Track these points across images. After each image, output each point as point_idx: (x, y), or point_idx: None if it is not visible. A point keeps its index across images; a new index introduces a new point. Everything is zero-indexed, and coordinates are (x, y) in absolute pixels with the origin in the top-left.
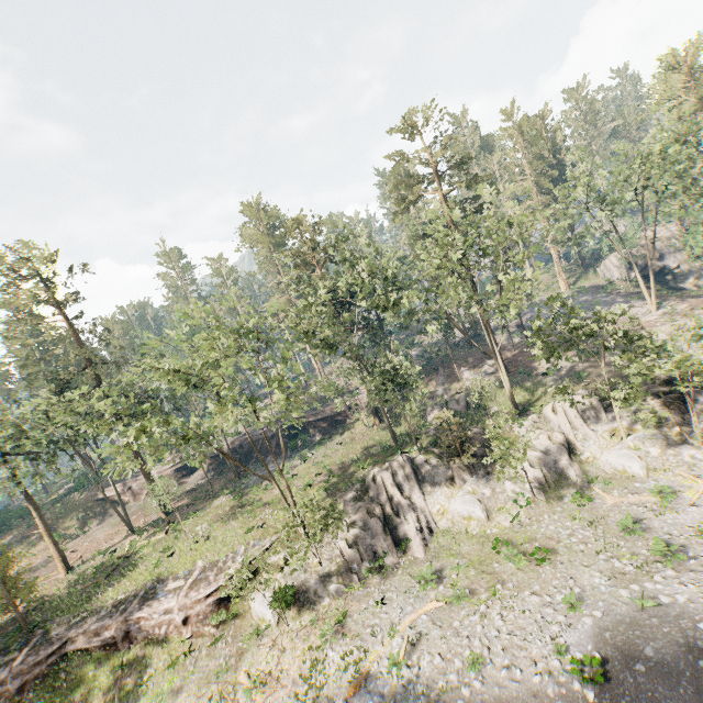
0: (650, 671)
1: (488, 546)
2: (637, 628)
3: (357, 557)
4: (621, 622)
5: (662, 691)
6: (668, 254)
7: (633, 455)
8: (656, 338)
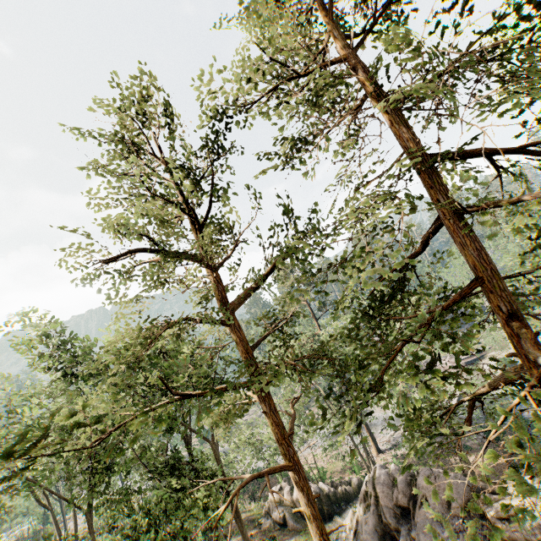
0: None
1: None
2: None
3: None
4: None
5: None
6: None
7: None
8: None
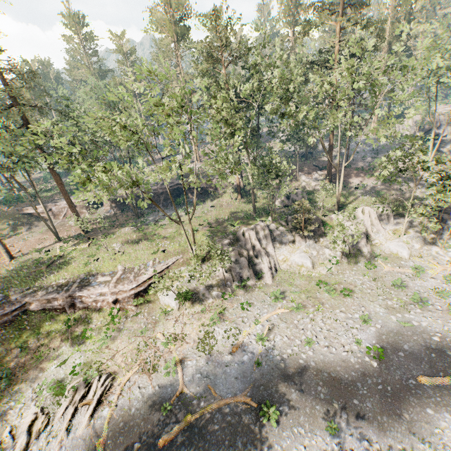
0: (407, 356)
1: (312, 283)
2: (400, 336)
3: (230, 278)
4: (391, 331)
5: (413, 366)
6: (443, 125)
7: (405, 246)
8: (428, 180)
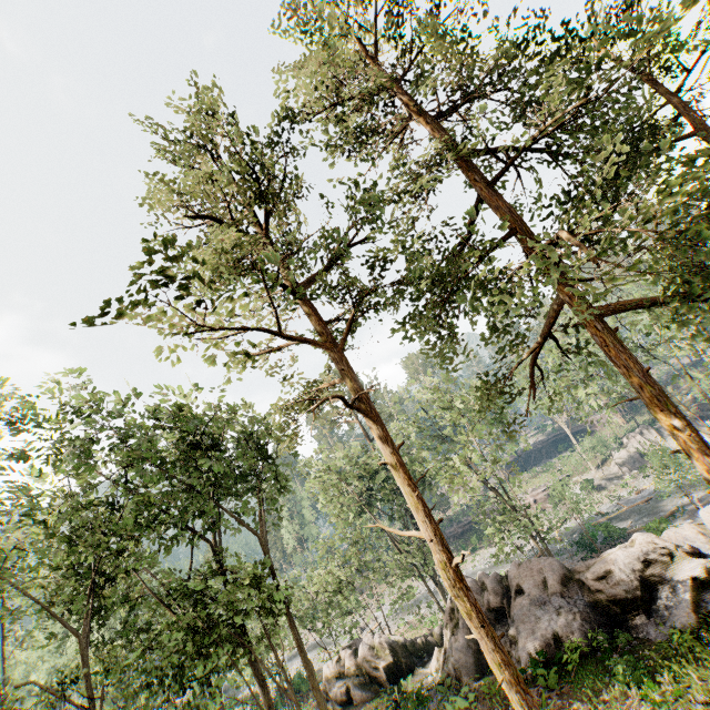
0: None
1: None
2: None
3: (626, 470)
4: None
5: None
6: None
7: None
8: None
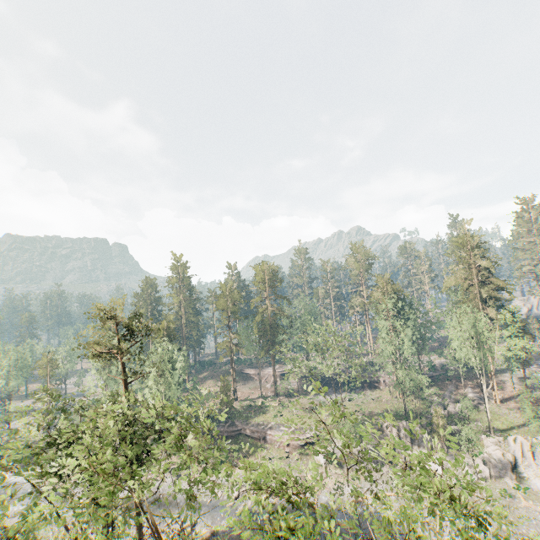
0: None
1: None
2: None
3: None
4: None
5: None
6: None
7: None
8: None
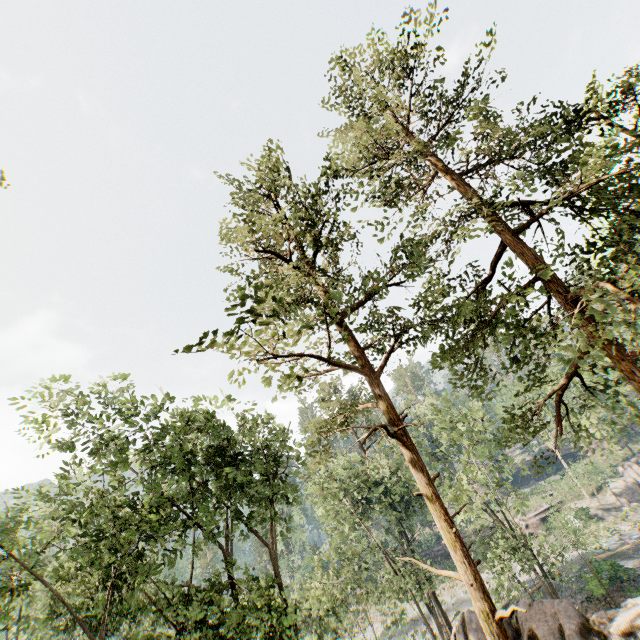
0: None
1: None
2: None
3: (624, 501)
4: None
5: None
6: None
7: None
8: None
